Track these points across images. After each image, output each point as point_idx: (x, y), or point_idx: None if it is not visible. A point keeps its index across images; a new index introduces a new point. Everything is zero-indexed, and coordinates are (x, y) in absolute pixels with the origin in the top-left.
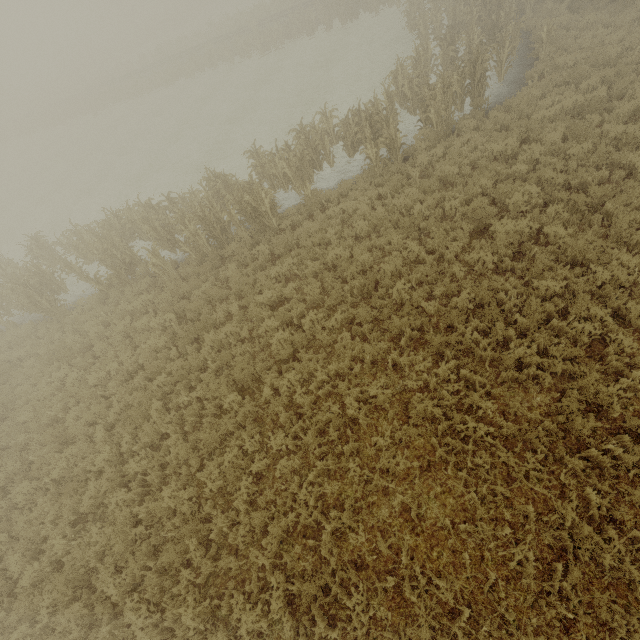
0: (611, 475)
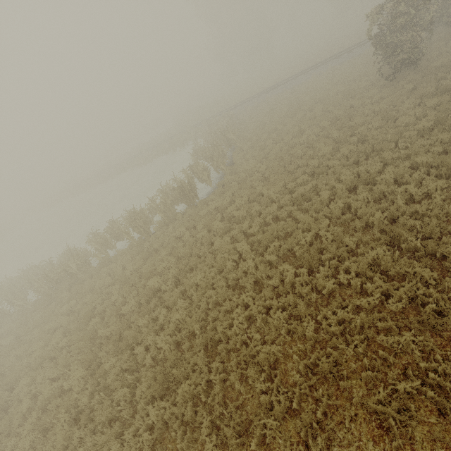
0: (102, 449)
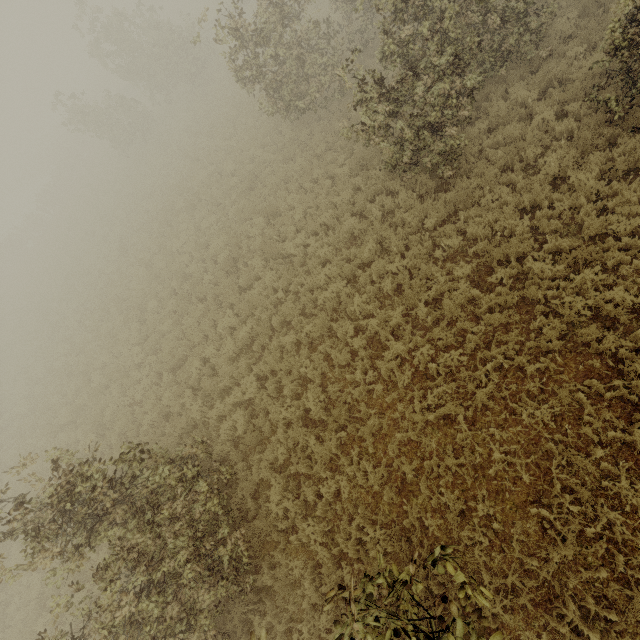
0: None
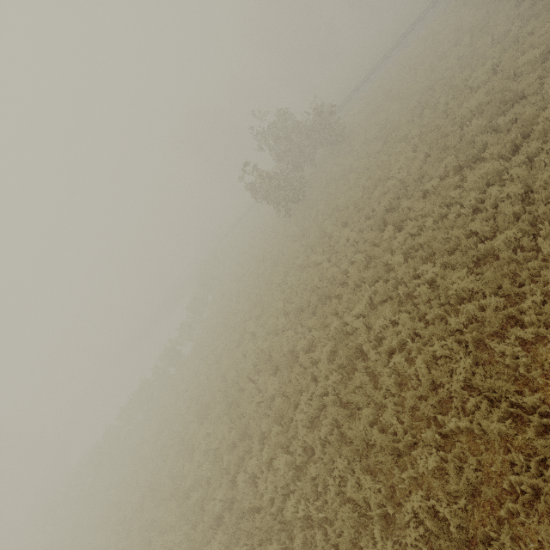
0: None
